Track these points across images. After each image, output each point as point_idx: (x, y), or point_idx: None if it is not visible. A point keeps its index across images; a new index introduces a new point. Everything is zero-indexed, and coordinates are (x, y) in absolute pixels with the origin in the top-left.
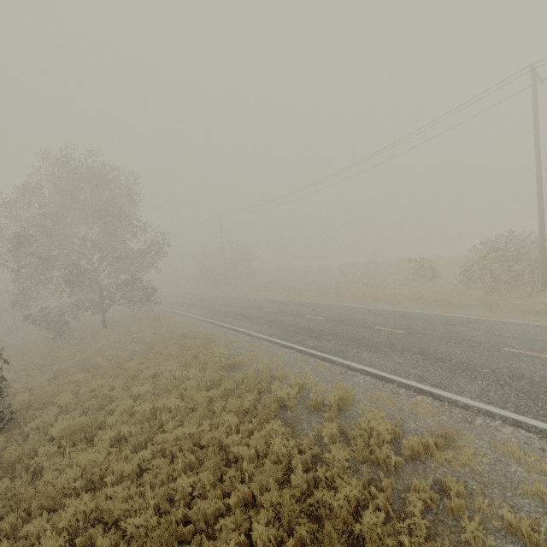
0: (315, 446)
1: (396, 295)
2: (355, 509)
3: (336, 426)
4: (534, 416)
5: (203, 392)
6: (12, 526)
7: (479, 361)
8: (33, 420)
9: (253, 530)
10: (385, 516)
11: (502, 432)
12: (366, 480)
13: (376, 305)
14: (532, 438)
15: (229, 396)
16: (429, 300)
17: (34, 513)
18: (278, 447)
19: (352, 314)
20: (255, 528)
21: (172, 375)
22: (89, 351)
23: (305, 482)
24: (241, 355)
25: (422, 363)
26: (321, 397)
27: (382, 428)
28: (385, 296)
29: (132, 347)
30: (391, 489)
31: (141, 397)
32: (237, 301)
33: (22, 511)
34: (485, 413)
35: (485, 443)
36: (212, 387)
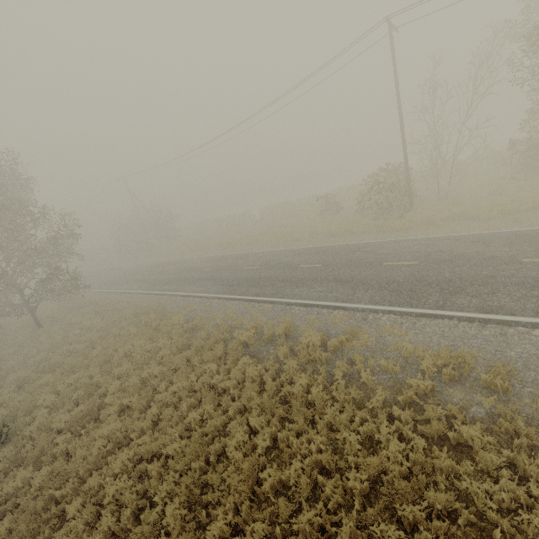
0: (276, 364)
1: (311, 233)
2: (307, 390)
3: (286, 347)
4: (398, 305)
5: (179, 355)
6: (71, 489)
7: (370, 276)
8: (31, 424)
9: (250, 422)
10: (323, 387)
11: (383, 319)
12: (310, 372)
13: (297, 245)
14: (397, 319)
15: (201, 351)
16: (336, 232)
17: (85, 476)
18: (251, 373)
19: (280, 258)
20: (251, 420)
21: (143, 350)
22: (41, 354)
23: (274, 386)
24: (198, 316)
25: (335, 287)
26: (272, 331)
27: (315, 339)
28: (303, 234)
29: (87, 337)
30: (325, 372)
31: (123, 375)
32: (172, 266)
33: (73, 479)
34: (374, 311)
35: (373, 329)
36: (183, 349)
